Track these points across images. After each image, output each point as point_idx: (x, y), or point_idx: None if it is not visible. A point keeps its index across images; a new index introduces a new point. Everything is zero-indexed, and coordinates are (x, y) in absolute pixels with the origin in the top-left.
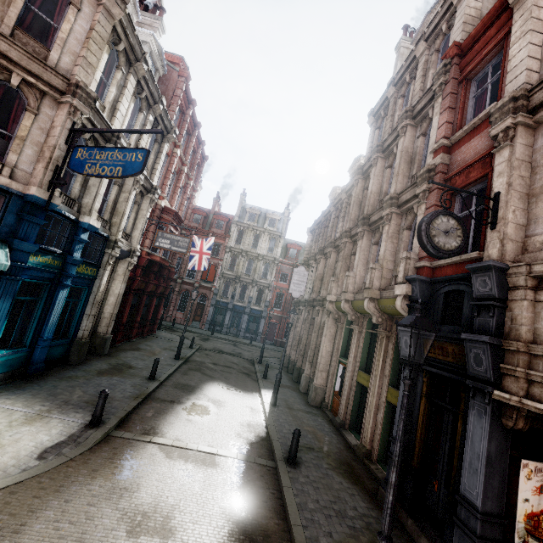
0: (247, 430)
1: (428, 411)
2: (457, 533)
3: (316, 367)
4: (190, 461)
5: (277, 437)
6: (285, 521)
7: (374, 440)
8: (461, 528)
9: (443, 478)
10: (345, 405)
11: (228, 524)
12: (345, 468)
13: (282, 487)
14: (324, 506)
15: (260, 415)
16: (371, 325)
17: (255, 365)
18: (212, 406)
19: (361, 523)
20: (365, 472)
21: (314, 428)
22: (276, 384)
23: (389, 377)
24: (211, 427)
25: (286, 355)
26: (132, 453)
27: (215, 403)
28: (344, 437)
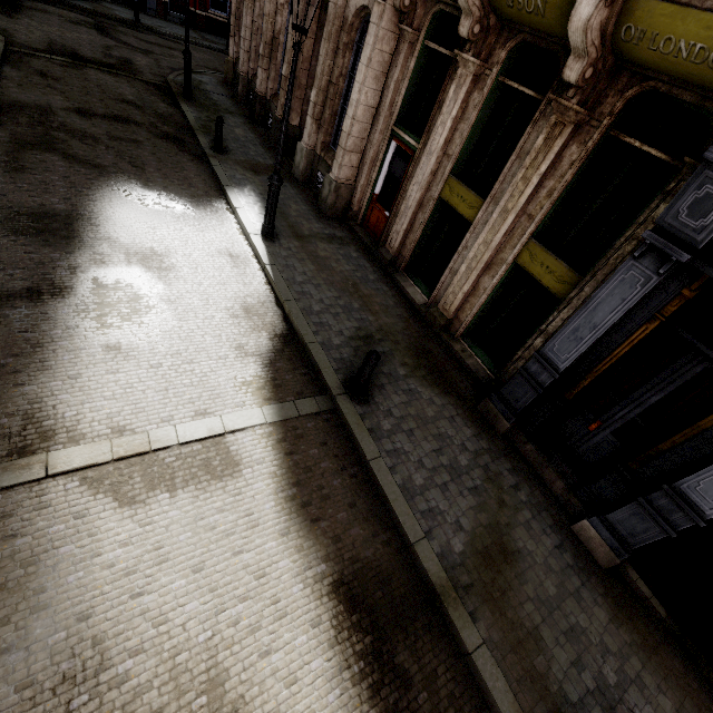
0: (250, 329)
1: (645, 338)
2: (635, 509)
3: (340, 143)
4: (180, 485)
5: (312, 332)
6: (393, 527)
7: (463, 310)
8: (646, 510)
9: (615, 425)
10: (404, 233)
11: (324, 607)
12: (425, 363)
13: (369, 463)
14: (432, 468)
15: (253, 271)
16: (513, 62)
17: (182, 106)
18: (147, 279)
19: (479, 473)
20: (448, 358)
21: (354, 282)
22: (271, 199)
23: (539, 222)
24: (176, 350)
25: (240, 74)
26: (18, 545)
27: (150, 264)
28: (400, 287)
